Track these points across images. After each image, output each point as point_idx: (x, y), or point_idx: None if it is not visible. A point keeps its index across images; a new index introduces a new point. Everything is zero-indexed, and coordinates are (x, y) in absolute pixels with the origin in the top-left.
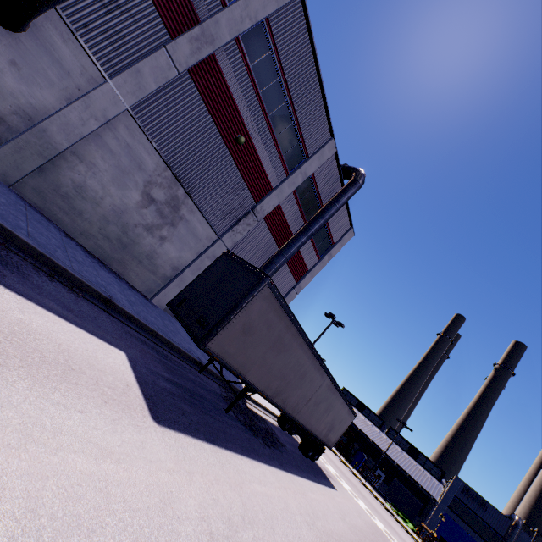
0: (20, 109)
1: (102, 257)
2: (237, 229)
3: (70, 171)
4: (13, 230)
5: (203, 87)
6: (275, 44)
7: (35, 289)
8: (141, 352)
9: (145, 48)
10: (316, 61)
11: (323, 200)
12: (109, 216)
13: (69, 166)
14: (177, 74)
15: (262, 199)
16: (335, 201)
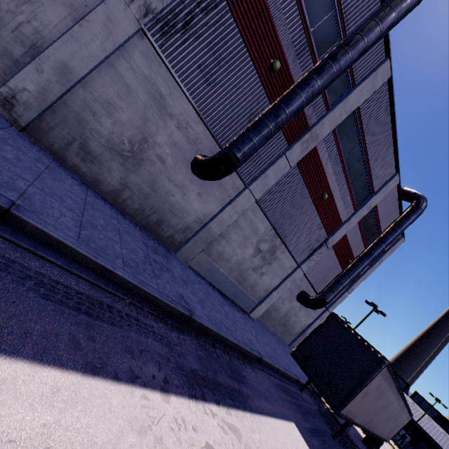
0: (198, 218)
1: (225, 292)
2: (312, 257)
3: (217, 245)
4: (227, 336)
5: (304, 169)
6: (361, 120)
7: (255, 392)
8: (290, 408)
9: (271, 158)
10: (393, 121)
11: (380, 220)
12: (233, 266)
13: (216, 243)
14: (289, 168)
15: (332, 232)
16: (397, 228)
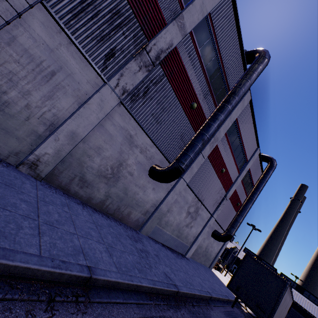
0: (153, 204)
1: (170, 246)
2: (219, 208)
3: (164, 217)
4: (195, 292)
5: (211, 158)
6: (238, 124)
7: None
8: None
9: None
10: (253, 121)
11: (252, 175)
12: (174, 228)
13: (164, 216)
14: (204, 160)
15: (228, 190)
16: (264, 180)
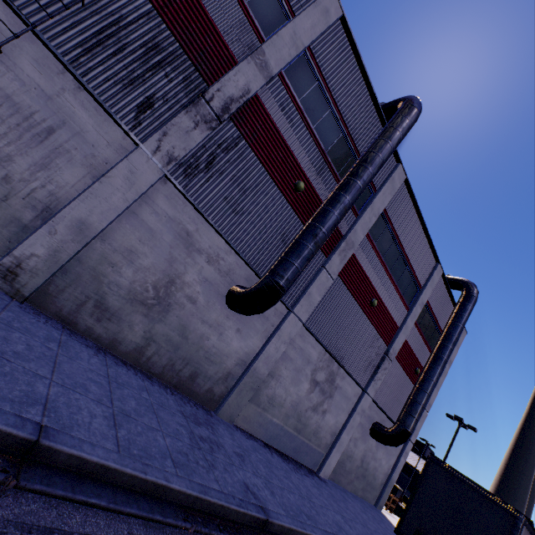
0: (239, 359)
1: (284, 449)
2: (377, 376)
3: (266, 389)
4: (315, 533)
5: (346, 278)
6: (390, 220)
7: None
8: None
9: (310, 274)
10: (419, 215)
11: (436, 315)
12: (289, 411)
13: (265, 385)
14: (332, 280)
15: (391, 340)
16: (458, 322)
